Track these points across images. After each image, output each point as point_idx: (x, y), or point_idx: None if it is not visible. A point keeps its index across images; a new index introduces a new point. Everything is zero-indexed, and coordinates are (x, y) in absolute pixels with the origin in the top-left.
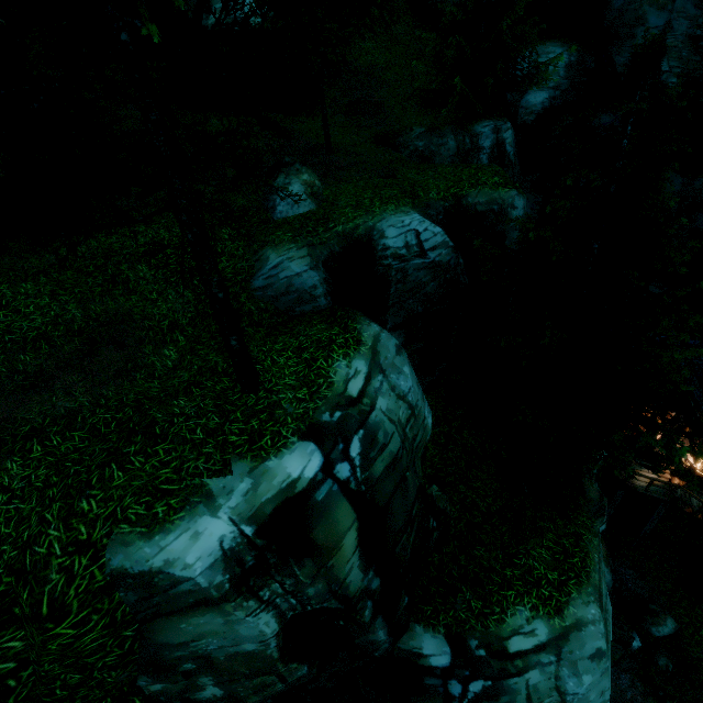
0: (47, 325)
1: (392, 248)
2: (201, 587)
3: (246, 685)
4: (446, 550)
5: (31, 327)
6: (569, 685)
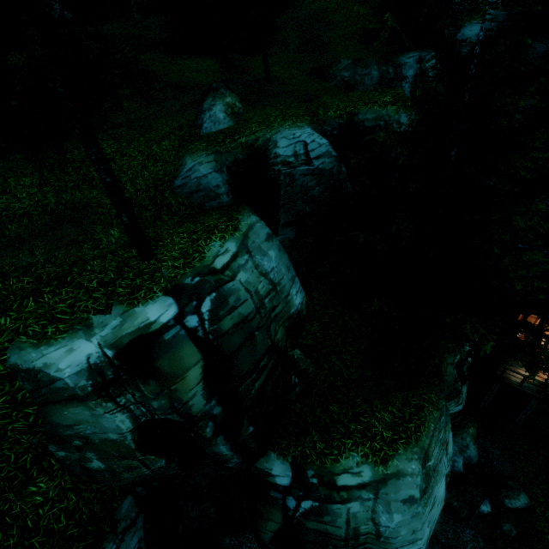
0: (31, 207)
1: (282, 156)
2: (70, 386)
3: (118, 464)
4: (307, 403)
5: (20, 207)
6: (382, 519)
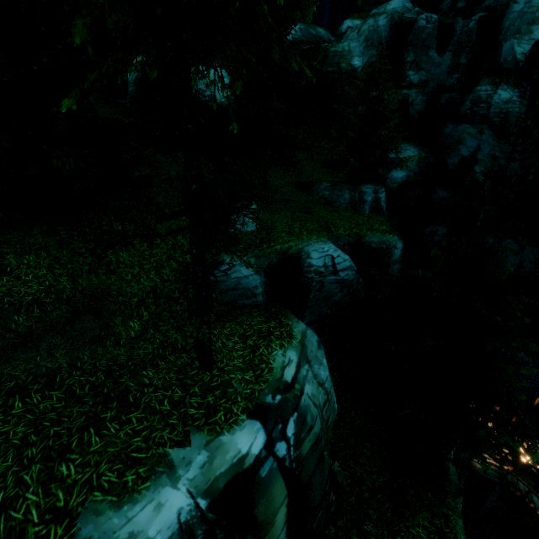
0: (41, 292)
1: (315, 266)
2: None
3: None
4: (340, 524)
5: (27, 293)
6: None
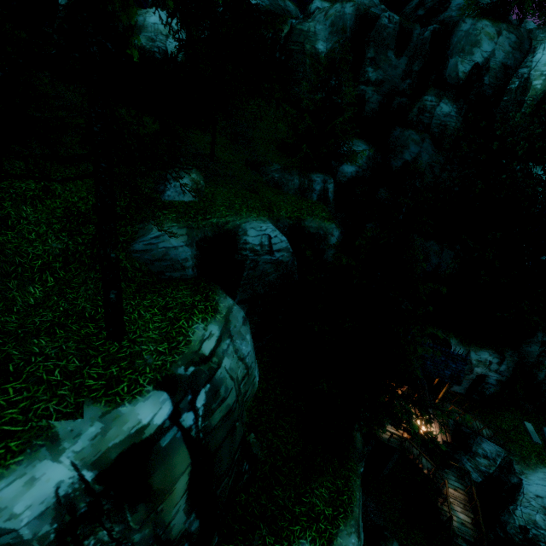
0: None
1: (251, 244)
2: (23, 539)
3: None
4: (252, 491)
5: None
6: None
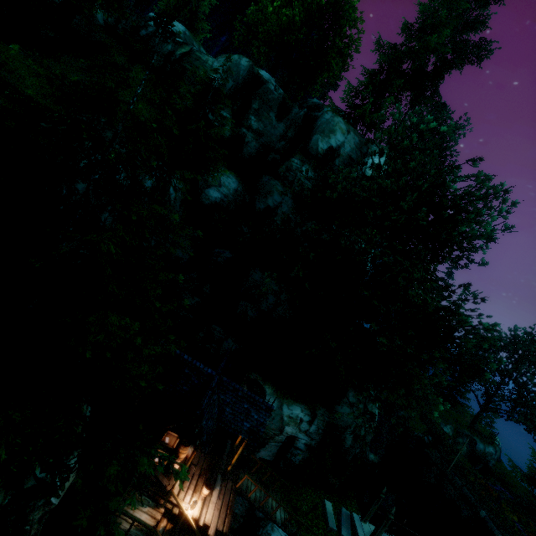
0: None
1: None
2: None
3: None
4: None
5: None
6: None
